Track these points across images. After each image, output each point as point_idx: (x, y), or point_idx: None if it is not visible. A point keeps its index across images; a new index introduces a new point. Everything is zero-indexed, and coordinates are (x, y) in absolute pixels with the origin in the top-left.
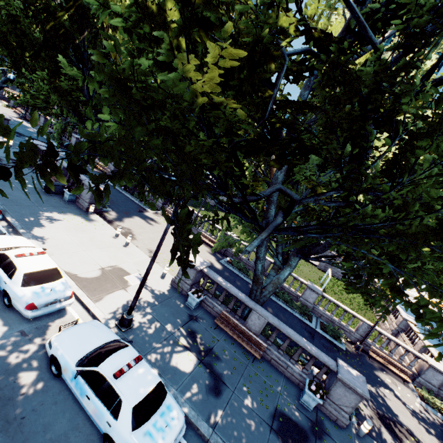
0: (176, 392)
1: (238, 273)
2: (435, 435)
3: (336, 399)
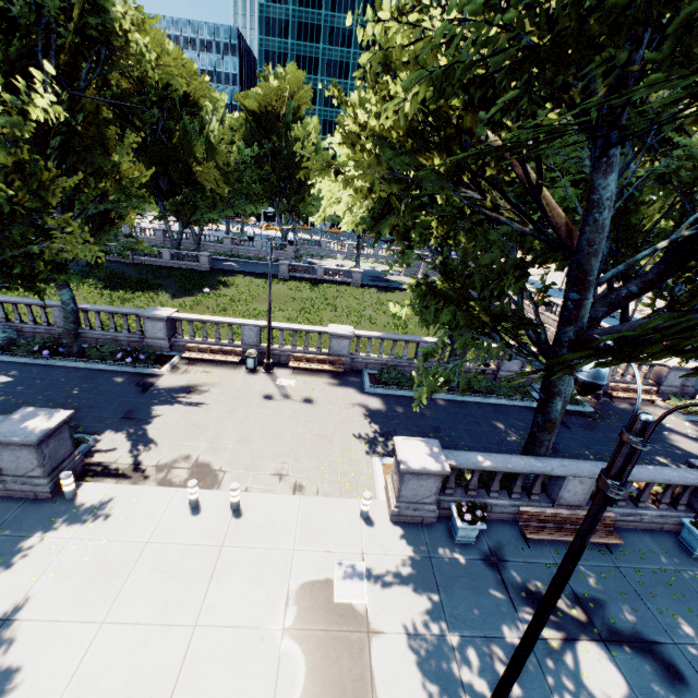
0: None
1: (407, 394)
2: None
3: None
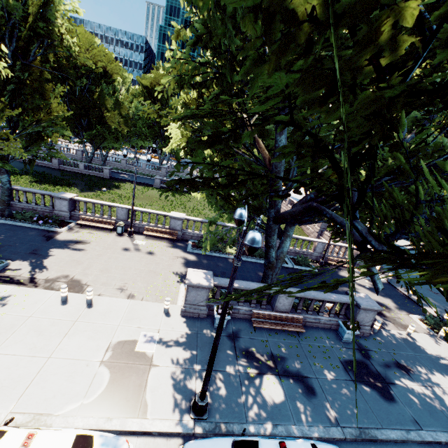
0: (297, 426)
1: (212, 254)
2: (385, 295)
3: (360, 322)
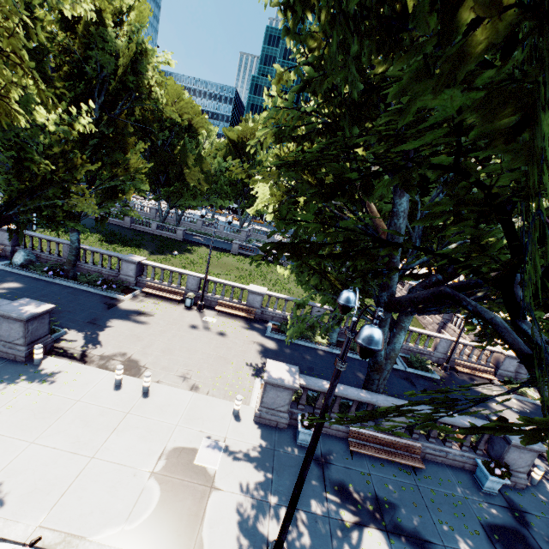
0: None
1: (296, 342)
2: None
3: (510, 465)
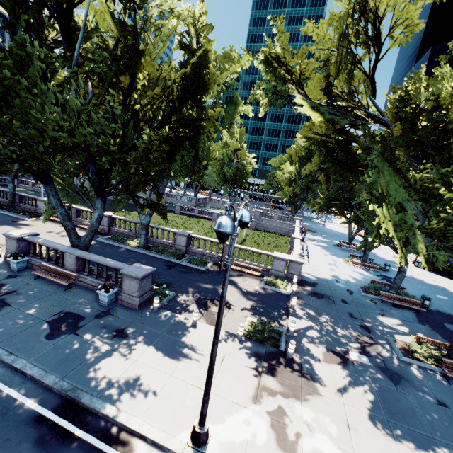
0: None
1: (113, 243)
2: (255, 300)
3: (128, 291)
